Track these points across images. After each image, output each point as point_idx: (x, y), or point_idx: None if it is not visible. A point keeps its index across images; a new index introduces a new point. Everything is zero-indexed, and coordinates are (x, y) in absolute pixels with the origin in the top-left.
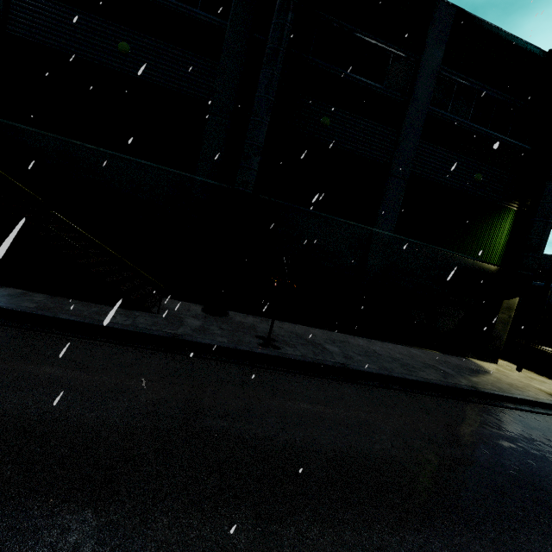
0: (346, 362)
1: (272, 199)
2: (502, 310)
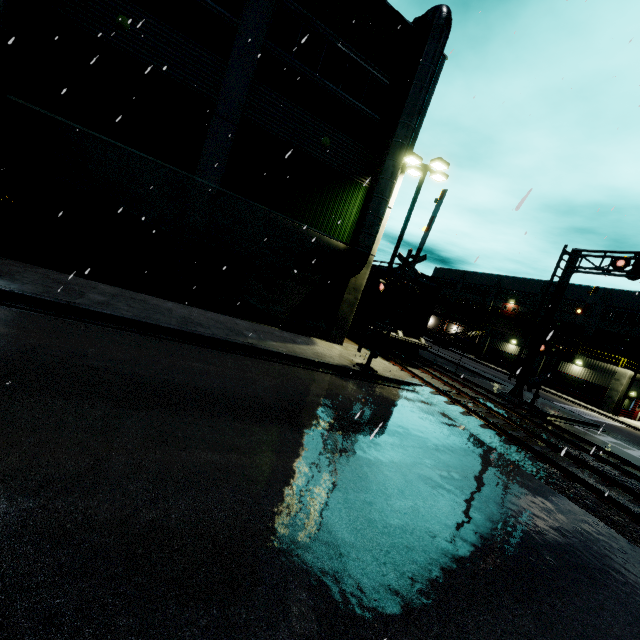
0: (86, 304)
1: (41, 110)
2: (348, 290)
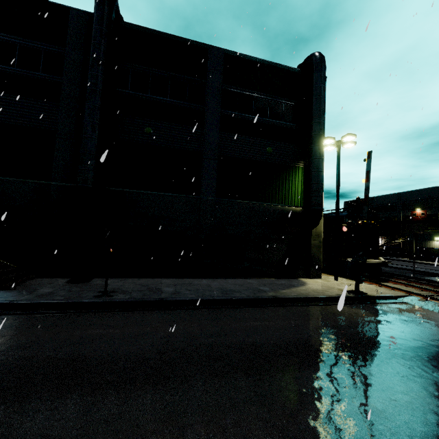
0: (168, 296)
1: (117, 189)
2: (313, 237)
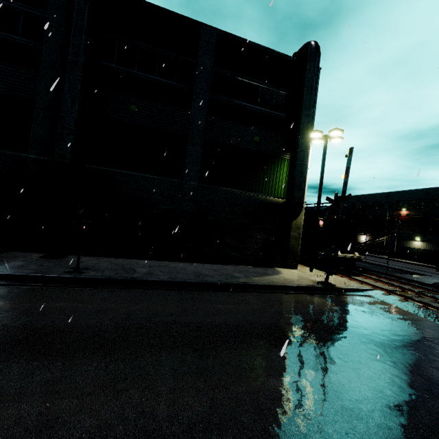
0: (140, 276)
1: (97, 167)
2: (293, 229)
